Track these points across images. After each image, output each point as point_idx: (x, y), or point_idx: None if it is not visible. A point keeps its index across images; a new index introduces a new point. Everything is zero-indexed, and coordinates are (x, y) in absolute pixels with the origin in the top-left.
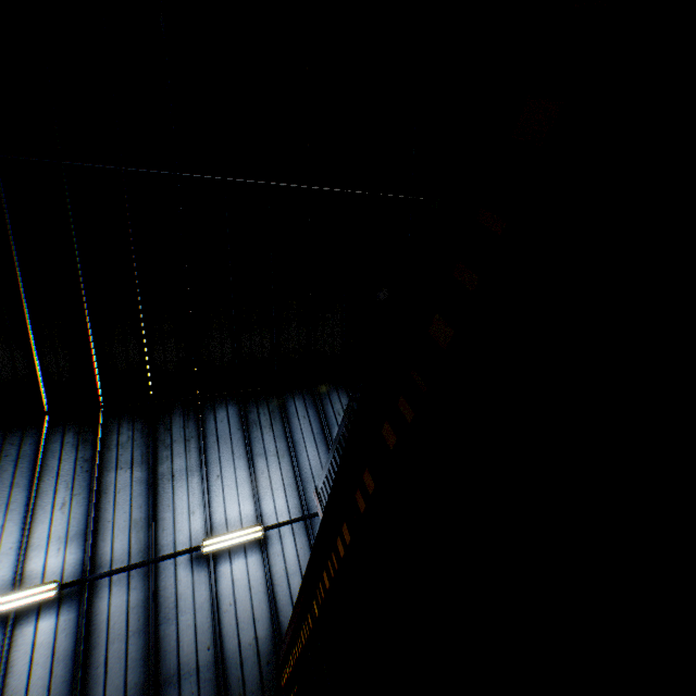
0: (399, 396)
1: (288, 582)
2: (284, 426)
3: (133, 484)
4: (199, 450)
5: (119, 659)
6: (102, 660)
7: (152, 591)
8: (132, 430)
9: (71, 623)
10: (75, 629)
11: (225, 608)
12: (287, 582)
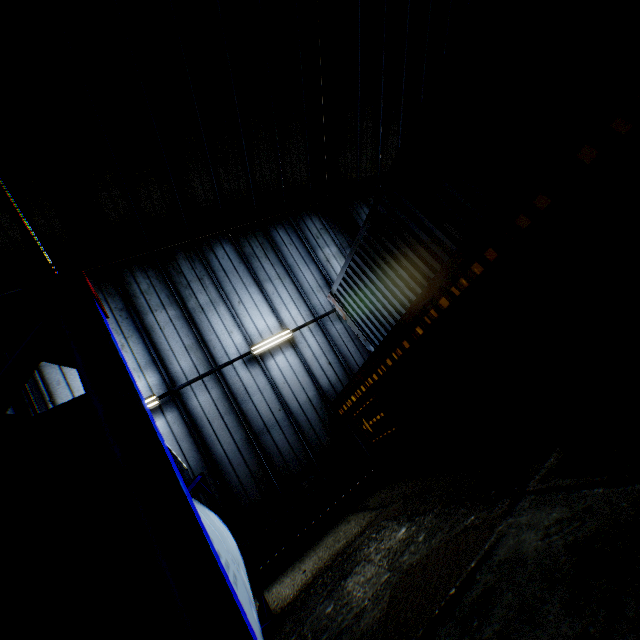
0: (612, 120)
1: (318, 362)
2: (277, 255)
3: (172, 321)
4: (214, 285)
5: (222, 430)
6: (211, 433)
7: (226, 387)
8: (147, 278)
9: (177, 419)
10: (182, 421)
11: (281, 386)
12: (317, 362)
